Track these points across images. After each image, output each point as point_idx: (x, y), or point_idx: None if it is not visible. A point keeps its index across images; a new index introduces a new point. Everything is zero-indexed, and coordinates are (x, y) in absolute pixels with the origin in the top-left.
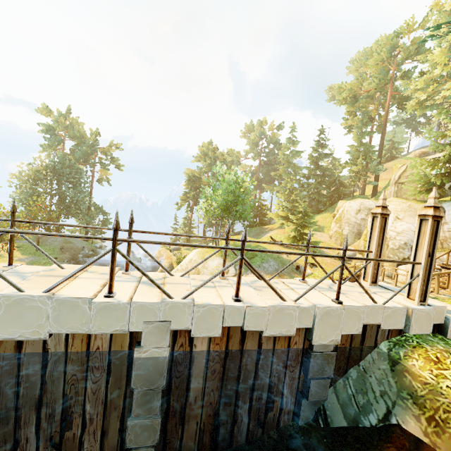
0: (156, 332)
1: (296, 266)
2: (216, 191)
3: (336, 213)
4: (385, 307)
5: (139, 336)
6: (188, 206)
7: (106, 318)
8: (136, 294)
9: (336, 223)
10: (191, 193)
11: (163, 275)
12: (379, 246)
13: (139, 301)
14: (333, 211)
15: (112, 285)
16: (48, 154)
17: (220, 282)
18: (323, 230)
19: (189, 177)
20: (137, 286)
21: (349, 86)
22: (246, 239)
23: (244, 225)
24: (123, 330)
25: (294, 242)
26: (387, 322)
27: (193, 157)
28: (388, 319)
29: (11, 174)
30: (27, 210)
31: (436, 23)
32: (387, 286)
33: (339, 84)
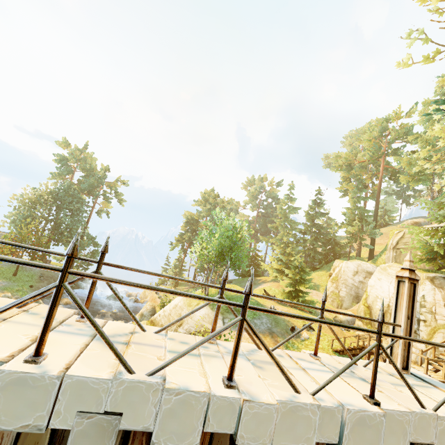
0: (93, 433)
1: (291, 327)
2: (213, 234)
3: (332, 272)
4: (439, 416)
5: (67, 435)
6: (182, 248)
7: (14, 402)
8: (80, 358)
9: (332, 282)
10: (187, 235)
11: (131, 328)
12: (408, 320)
13: (78, 375)
14: (329, 270)
15: (43, 341)
16: (56, 182)
17: (206, 349)
18: (319, 288)
19: (187, 219)
20: (87, 344)
21: (344, 155)
22: (252, 292)
23: (236, 274)
24: (38, 427)
25: (288, 299)
26: (443, 442)
27: (194, 201)
28: (444, 437)
29: (13, 195)
30: (18, 232)
31: (422, 113)
32: (421, 376)
33: (335, 153)
